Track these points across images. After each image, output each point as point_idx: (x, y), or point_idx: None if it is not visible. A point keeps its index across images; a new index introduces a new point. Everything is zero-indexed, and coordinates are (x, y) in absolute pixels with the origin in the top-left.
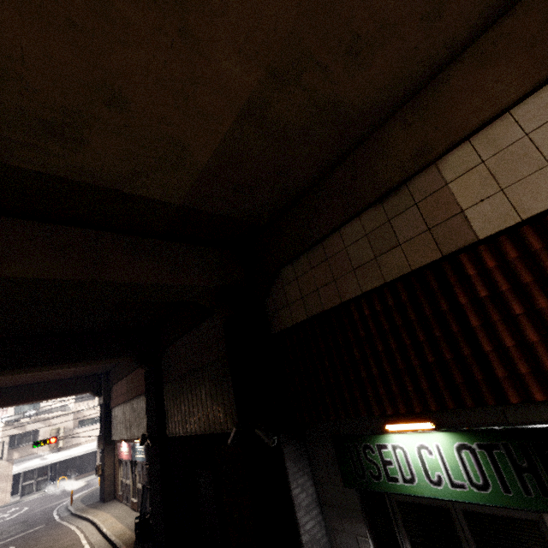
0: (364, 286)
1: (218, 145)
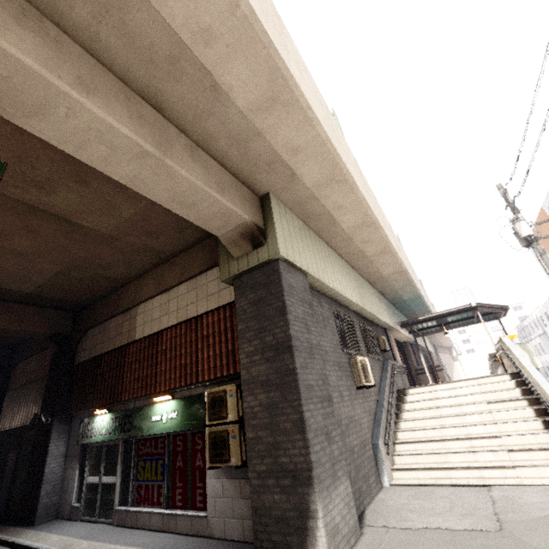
0: (109, 348)
1: (47, 279)
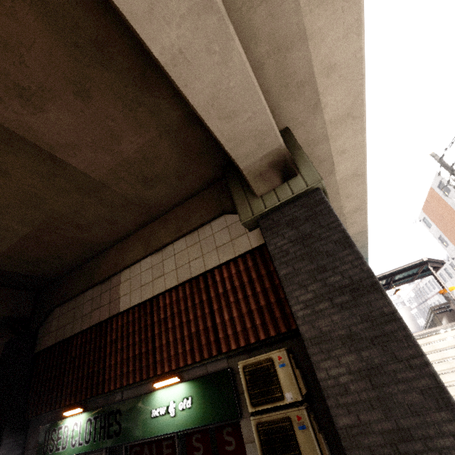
0: (82, 327)
1: (11, 246)
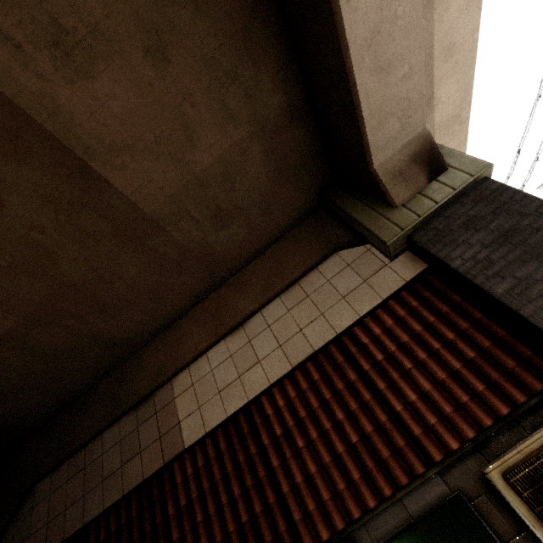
0: (107, 501)
1: None
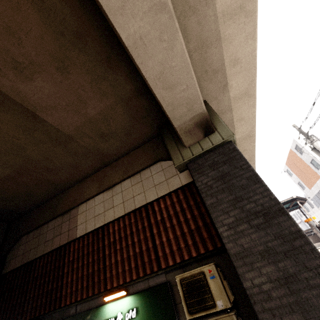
0: (45, 251)
1: None
